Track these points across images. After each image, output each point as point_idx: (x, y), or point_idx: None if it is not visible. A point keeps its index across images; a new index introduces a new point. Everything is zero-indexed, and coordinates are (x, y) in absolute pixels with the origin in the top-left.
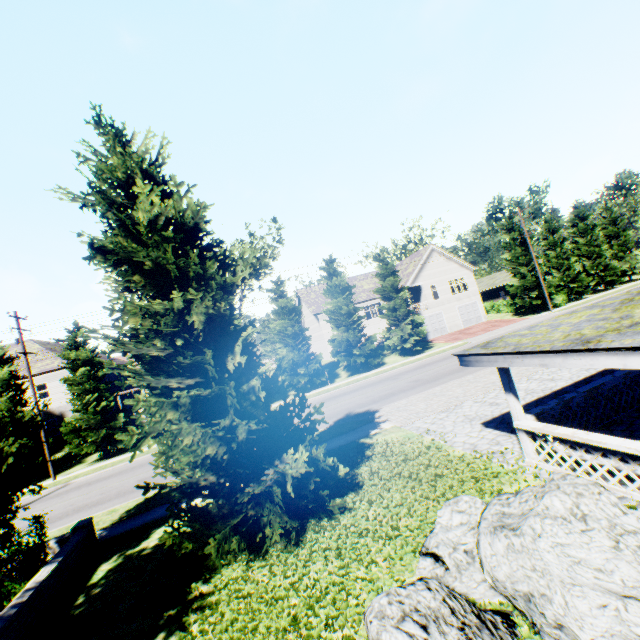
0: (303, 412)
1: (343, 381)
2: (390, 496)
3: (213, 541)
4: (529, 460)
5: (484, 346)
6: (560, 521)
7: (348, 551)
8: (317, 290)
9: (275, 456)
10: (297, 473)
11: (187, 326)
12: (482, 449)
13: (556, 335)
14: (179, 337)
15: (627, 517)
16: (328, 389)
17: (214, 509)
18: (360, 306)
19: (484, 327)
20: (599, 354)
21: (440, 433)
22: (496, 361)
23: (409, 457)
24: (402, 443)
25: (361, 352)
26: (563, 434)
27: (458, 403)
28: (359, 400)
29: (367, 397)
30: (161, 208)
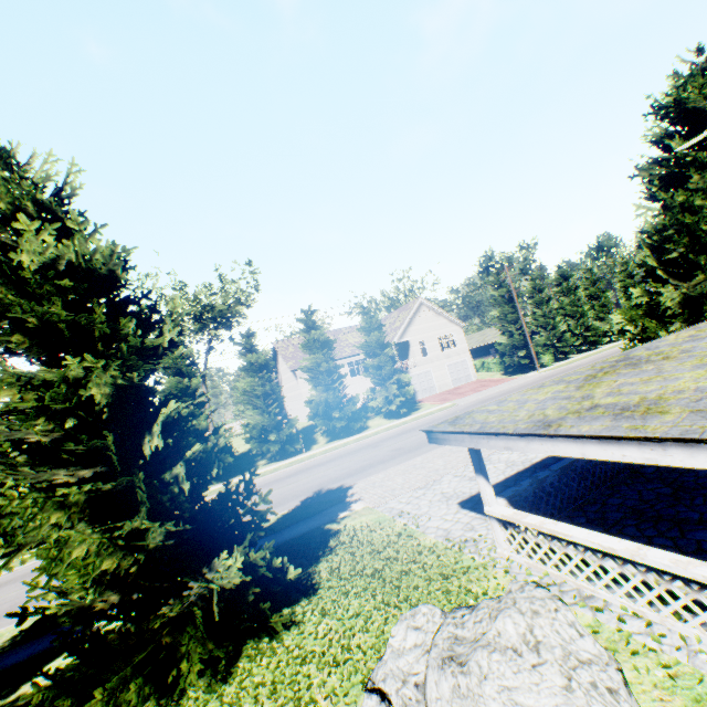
0: (250, 500)
1: (320, 448)
2: (347, 602)
3: (101, 692)
4: (501, 551)
5: (452, 422)
6: (510, 655)
7: (285, 687)
8: (297, 343)
9: (208, 559)
10: (230, 584)
11: (89, 399)
12: (455, 536)
13: (521, 414)
14: (72, 415)
15: (584, 640)
16: (302, 458)
17: (118, 638)
18: (344, 362)
19: (474, 387)
20: (559, 440)
21: (414, 516)
22: (463, 440)
23: (376, 548)
24: (371, 529)
25: (342, 415)
26: (532, 524)
27: (437, 477)
28: (334, 473)
29: (343, 469)
30: (59, 250)
